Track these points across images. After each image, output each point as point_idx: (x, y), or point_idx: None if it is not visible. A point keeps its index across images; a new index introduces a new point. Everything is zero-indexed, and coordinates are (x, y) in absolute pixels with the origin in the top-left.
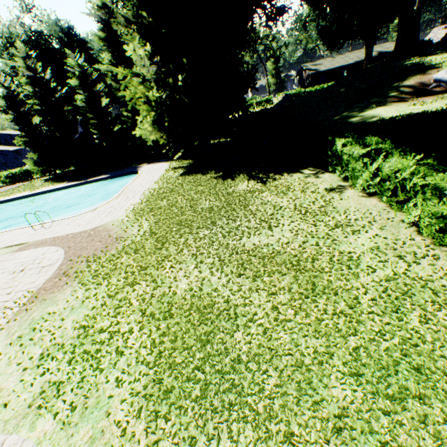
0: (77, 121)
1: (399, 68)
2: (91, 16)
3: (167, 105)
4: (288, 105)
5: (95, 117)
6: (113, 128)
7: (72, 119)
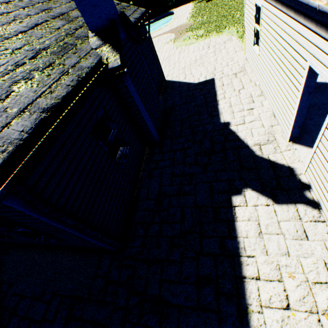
0: None
1: None
2: None
3: None
4: None
5: None
6: None
7: None
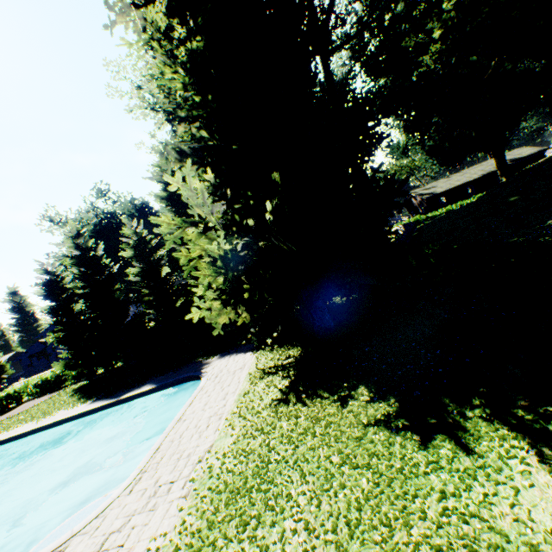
0: (130, 300)
1: None
2: (154, 179)
3: (247, 261)
4: (419, 235)
5: (150, 292)
6: (174, 303)
7: (124, 299)
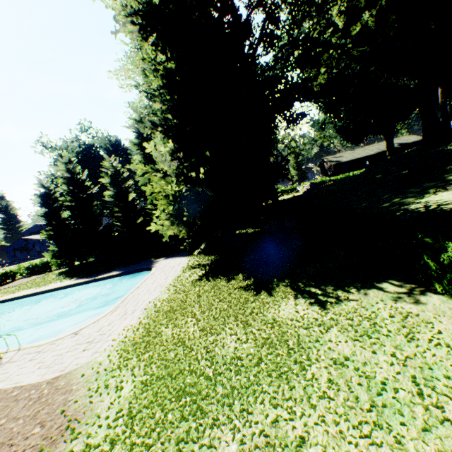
0: (103, 214)
1: (443, 153)
2: (130, 128)
3: (188, 198)
4: (317, 193)
5: (120, 210)
6: (136, 220)
7: (99, 213)
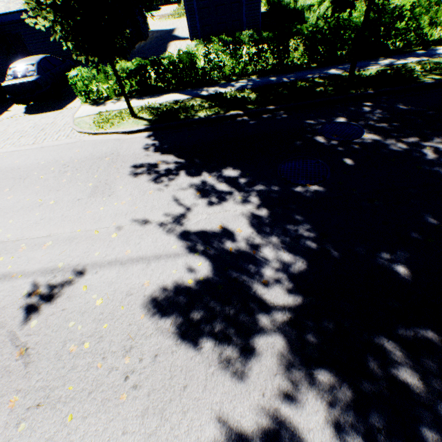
0: None
1: None
2: None
3: None
4: None
5: None
6: None
7: None
